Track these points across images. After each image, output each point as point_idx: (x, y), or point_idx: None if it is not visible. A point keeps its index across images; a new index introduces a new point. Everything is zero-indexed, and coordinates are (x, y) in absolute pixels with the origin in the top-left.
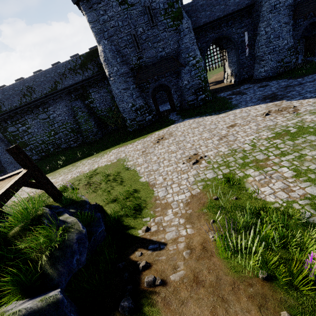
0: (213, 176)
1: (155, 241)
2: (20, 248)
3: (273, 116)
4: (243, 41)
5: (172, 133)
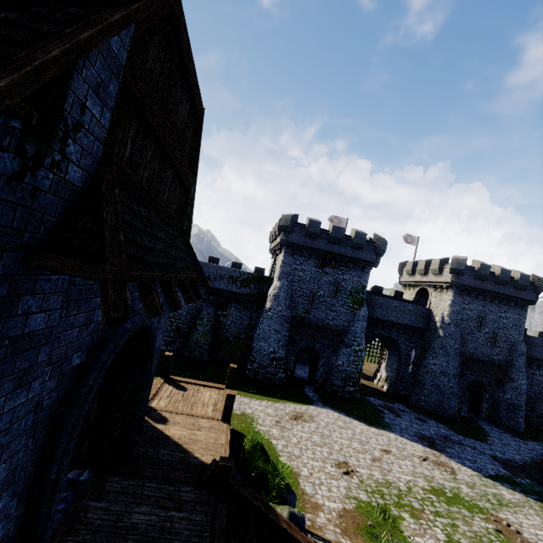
0: (367, 499)
1: (317, 534)
2: (258, 465)
3: (430, 466)
4: (408, 355)
5: (313, 417)
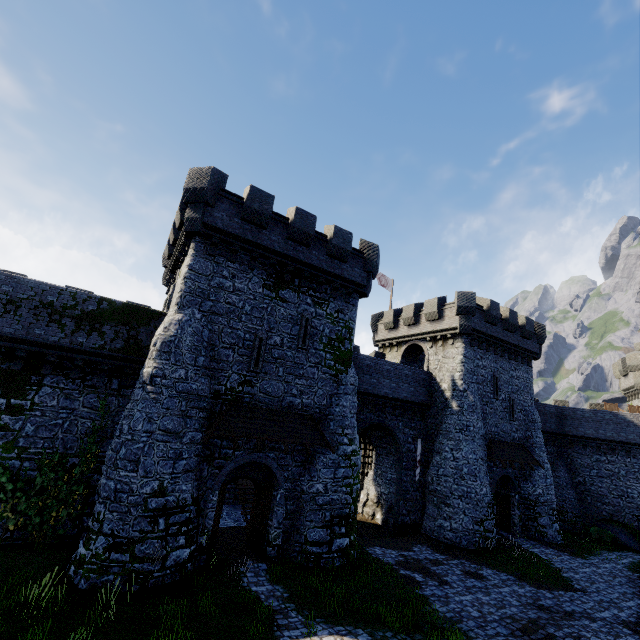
0: None
1: None
2: None
3: None
4: (410, 450)
5: None
